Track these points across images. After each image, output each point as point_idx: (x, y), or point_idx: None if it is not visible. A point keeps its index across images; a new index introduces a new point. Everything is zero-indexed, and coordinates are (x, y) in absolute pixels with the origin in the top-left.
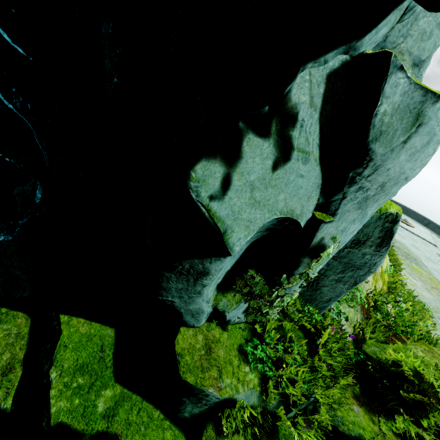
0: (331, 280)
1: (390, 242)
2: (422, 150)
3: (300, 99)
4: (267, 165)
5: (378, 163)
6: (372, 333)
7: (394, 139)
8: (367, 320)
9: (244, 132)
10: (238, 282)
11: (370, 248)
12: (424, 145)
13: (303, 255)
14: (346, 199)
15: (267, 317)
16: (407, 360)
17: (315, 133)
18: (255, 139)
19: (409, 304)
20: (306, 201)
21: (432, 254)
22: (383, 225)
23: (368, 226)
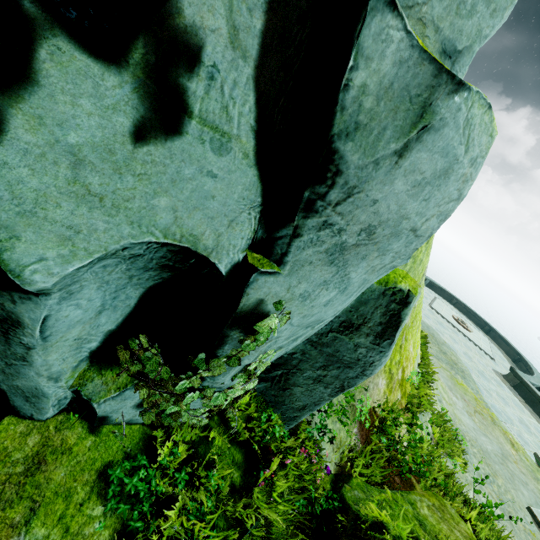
0: (306, 378)
1: (395, 333)
2: (436, 184)
3: (206, 20)
4: (116, 124)
5: (352, 181)
6: (366, 467)
7: (380, 143)
8: (364, 445)
9: (40, 27)
10: (120, 353)
11: (367, 338)
12: (439, 174)
13: (227, 324)
14: (302, 239)
15: (179, 421)
16: (393, 524)
17: (247, 105)
18: (78, 57)
19: (436, 430)
20: (227, 226)
21: (486, 369)
22: (388, 306)
23: (366, 303)
